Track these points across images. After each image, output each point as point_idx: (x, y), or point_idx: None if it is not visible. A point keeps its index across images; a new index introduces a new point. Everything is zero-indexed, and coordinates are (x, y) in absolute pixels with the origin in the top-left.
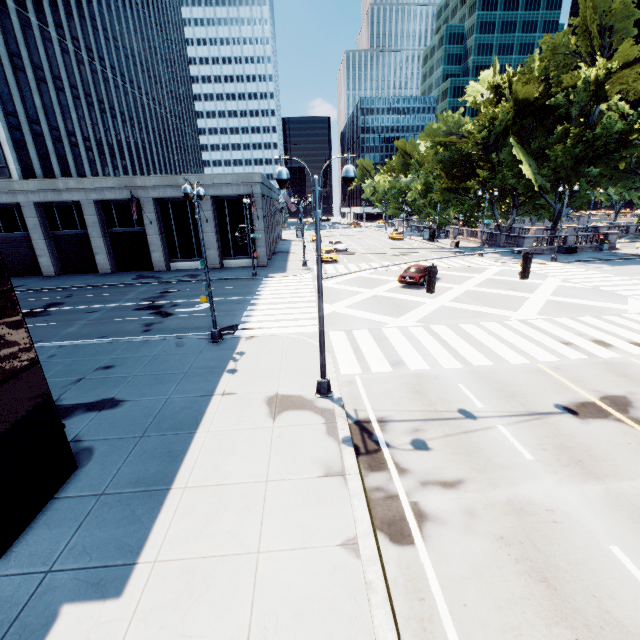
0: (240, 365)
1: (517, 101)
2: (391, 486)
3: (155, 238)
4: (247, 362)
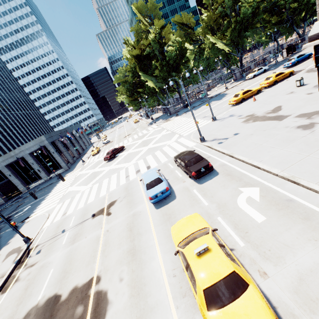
0: (13, 239)
1: (135, 57)
2: (17, 273)
3: (15, 180)
4: (17, 236)
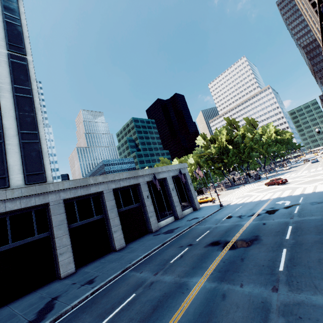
0: None
1: (225, 140)
2: None
3: (150, 207)
4: None
